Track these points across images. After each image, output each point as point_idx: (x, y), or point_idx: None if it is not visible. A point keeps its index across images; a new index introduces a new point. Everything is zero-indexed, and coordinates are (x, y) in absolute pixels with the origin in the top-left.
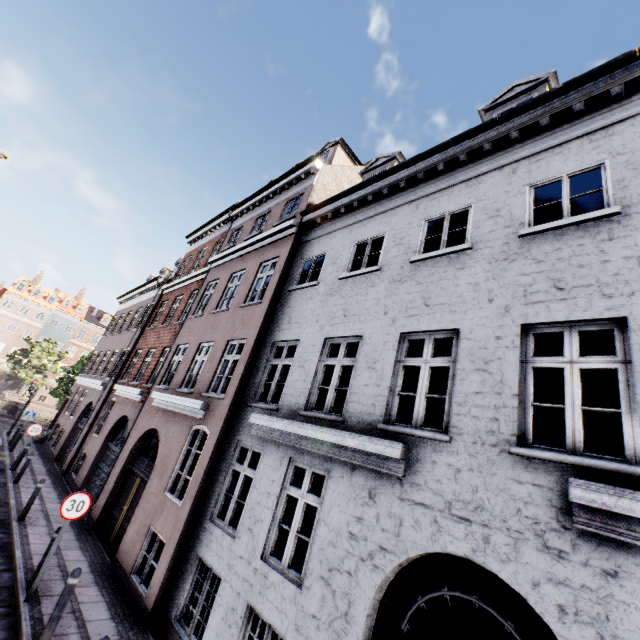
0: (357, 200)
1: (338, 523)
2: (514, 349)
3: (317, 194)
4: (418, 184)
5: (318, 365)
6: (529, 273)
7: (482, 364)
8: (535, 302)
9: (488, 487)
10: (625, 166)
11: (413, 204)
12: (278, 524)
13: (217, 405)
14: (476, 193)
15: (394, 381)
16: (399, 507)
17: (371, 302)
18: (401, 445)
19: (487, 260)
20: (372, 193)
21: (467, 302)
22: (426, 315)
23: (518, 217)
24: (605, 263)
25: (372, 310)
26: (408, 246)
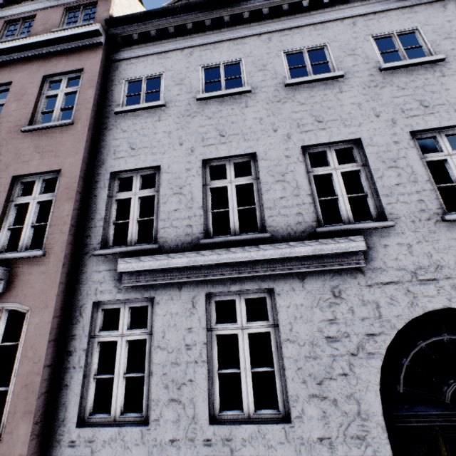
0: (192, 21)
1: (309, 335)
2: (412, 149)
3: (117, 10)
4: (262, 20)
5: (202, 189)
6: (399, 96)
7: (392, 163)
8: (413, 116)
9: (438, 250)
10: (433, 33)
11: (264, 36)
12: (217, 373)
13: (30, 266)
14: (327, 35)
15: (309, 190)
16: (370, 293)
17: (252, 121)
18: (362, 237)
19: (361, 86)
20: (212, 17)
21: (358, 118)
22: (322, 130)
23: (373, 57)
24: (447, 90)
25: (257, 128)
26: (275, 72)
